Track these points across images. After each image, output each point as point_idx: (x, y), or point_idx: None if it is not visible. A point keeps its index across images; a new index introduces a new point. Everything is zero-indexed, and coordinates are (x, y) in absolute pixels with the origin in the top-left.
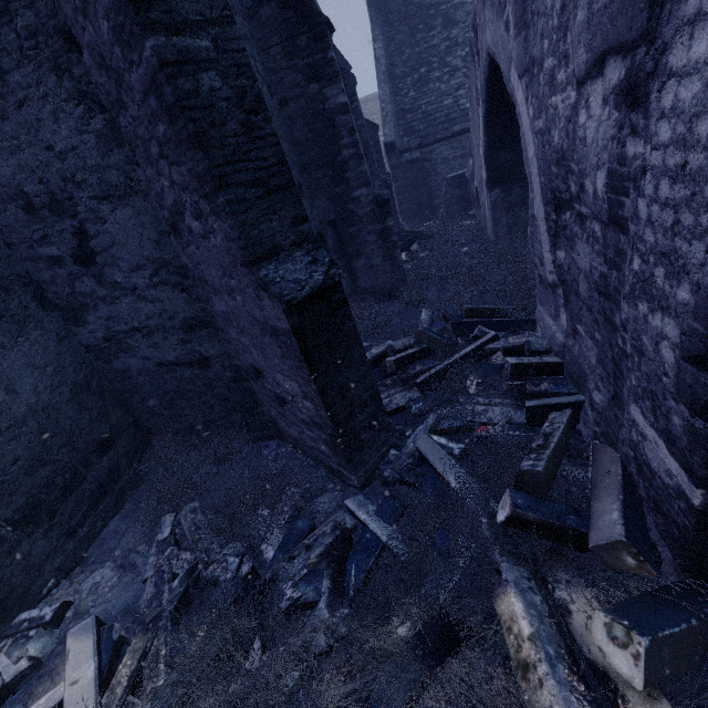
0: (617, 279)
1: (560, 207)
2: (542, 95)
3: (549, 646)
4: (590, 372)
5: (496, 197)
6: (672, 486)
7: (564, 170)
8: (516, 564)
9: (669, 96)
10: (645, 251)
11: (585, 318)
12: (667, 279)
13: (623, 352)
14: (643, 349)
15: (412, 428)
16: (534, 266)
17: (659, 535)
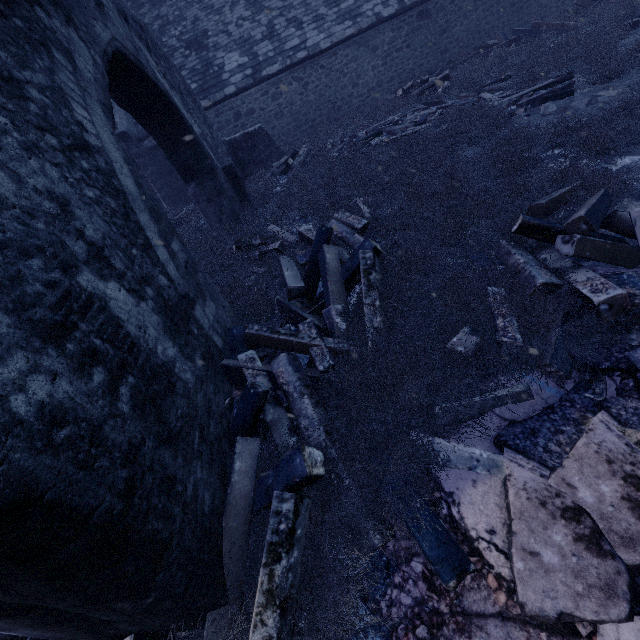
0: None
1: None
2: None
3: None
4: None
5: (193, 192)
6: None
7: None
8: None
9: None
10: None
11: None
12: None
13: None
14: None
15: None
16: None
17: None
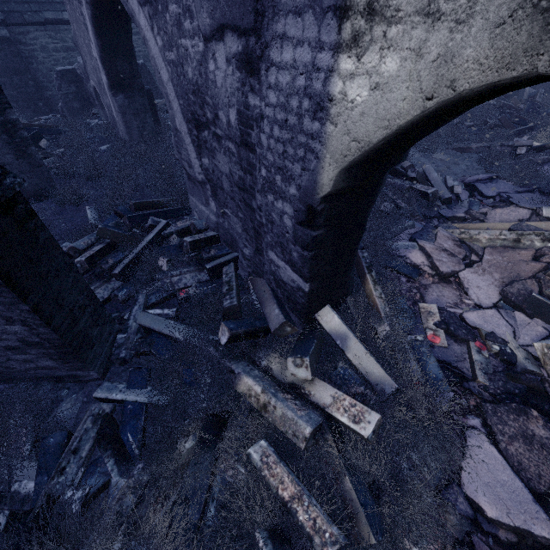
0: (251, 180)
1: (199, 126)
2: (171, 33)
3: (271, 389)
4: (239, 237)
5: (122, 102)
6: (295, 286)
7: (201, 100)
8: (239, 362)
9: (273, 77)
10: (268, 165)
11: (230, 204)
12: (283, 182)
13: (261, 223)
14: (273, 220)
15: (127, 312)
16: (183, 167)
17: (292, 312)
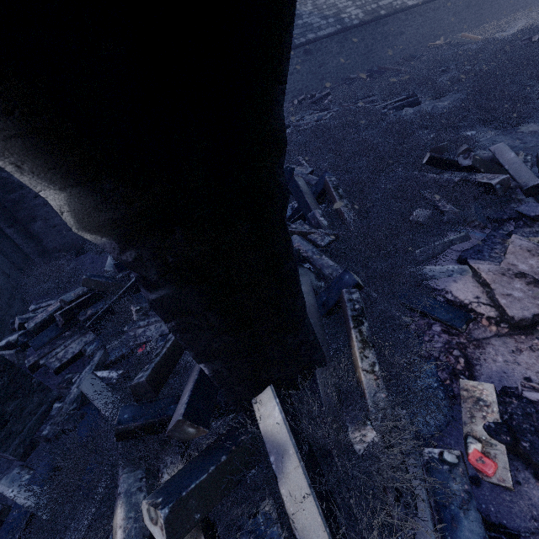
0: None
1: None
2: None
3: None
4: None
5: None
6: None
7: None
8: (134, 470)
9: None
10: None
11: None
12: None
13: None
14: None
15: (80, 372)
16: None
17: None
